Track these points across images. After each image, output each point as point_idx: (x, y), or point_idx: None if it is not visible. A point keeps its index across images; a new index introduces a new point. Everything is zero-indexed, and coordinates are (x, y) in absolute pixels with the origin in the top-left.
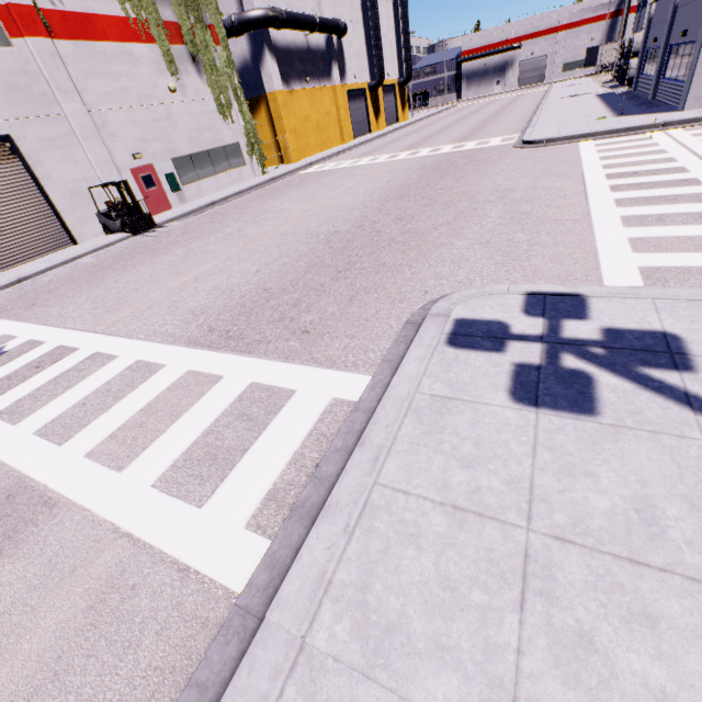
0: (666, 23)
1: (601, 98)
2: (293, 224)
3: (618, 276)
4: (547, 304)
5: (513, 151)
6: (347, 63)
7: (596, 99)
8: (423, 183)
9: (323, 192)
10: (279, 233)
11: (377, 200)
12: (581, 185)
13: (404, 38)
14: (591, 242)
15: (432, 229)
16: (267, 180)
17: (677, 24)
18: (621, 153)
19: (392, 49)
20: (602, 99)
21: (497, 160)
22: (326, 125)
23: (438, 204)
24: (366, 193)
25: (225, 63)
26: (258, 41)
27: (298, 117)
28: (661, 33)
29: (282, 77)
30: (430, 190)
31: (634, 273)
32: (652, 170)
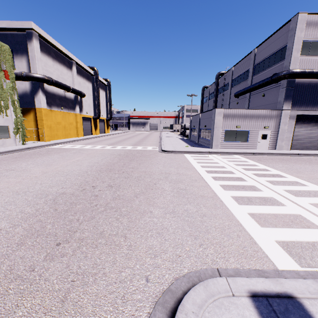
0: (198, 122)
1: (181, 139)
2: (29, 182)
3: (274, 252)
4: (280, 316)
5: (160, 153)
6: (84, 107)
7: (179, 139)
8: (122, 163)
9: (60, 160)
10: (12, 190)
11: (96, 170)
12: (199, 175)
13: (109, 105)
14: (233, 216)
15: (134, 197)
16: (23, 148)
17: (201, 123)
18: (203, 161)
19: (104, 108)
20: (182, 139)
21: (154, 156)
22: (69, 128)
23: (133, 177)
24: (89, 165)
25: (10, 88)
26: (36, 86)
27: (54, 122)
28: (196, 124)
29: (47, 103)
30: (126, 167)
31: (279, 248)
32: (221, 171)
